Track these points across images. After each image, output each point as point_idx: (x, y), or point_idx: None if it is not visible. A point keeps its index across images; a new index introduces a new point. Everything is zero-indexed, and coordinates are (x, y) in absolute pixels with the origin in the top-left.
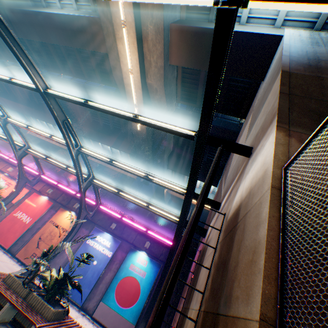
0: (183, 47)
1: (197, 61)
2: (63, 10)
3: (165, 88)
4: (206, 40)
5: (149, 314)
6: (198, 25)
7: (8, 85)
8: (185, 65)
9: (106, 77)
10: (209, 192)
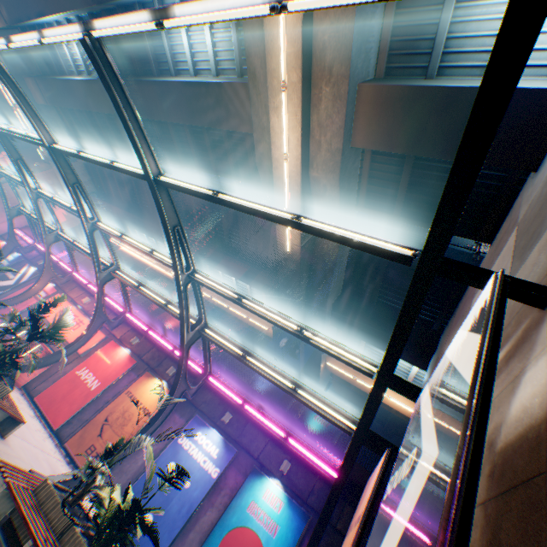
0: (377, 119)
1: (402, 141)
2: (196, 78)
3: (341, 184)
4: (422, 105)
5: None
6: (408, 83)
7: (107, 181)
8: (379, 148)
9: (244, 169)
10: (408, 378)
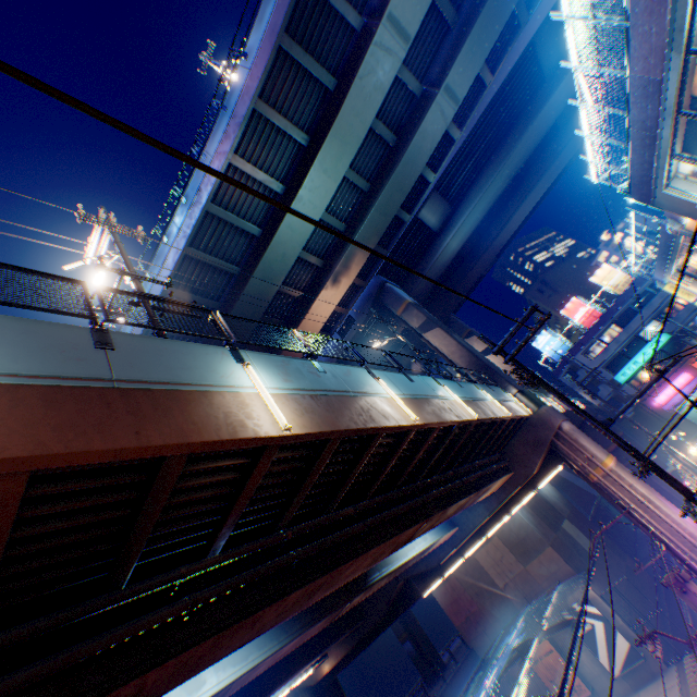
0: None
1: None
2: None
3: None
4: None
5: None
6: None
7: None
8: None
9: None
10: None
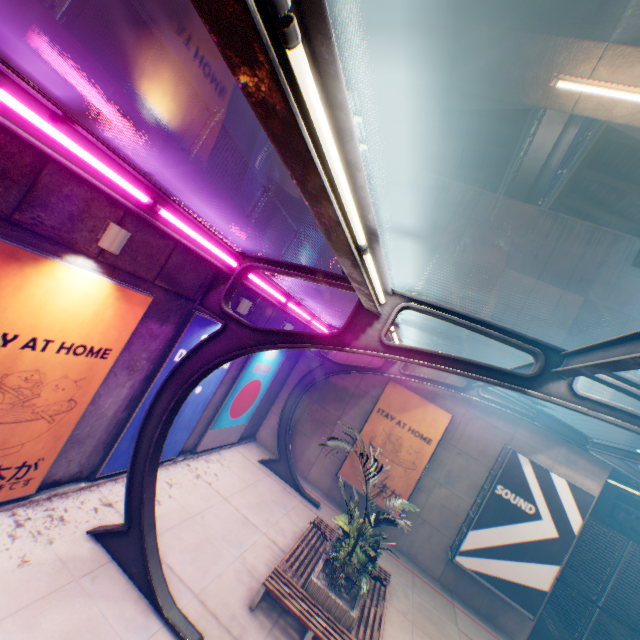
0: None
1: None
2: None
3: None
4: None
5: (291, 423)
6: None
7: None
8: None
9: None
10: None
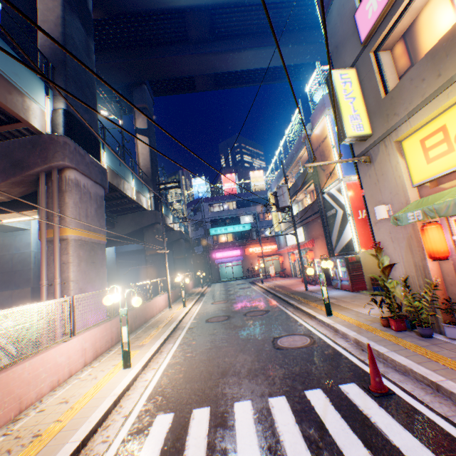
0: None
1: None
2: None
3: None
4: None
5: None
6: None
7: None
8: None
9: None
10: None
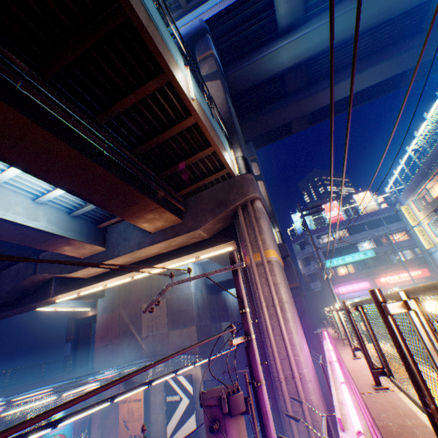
0: None
1: None
2: (3, 193)
3: None
4: None
5: None
6: None
7: None
8: None
9: None
10: None
